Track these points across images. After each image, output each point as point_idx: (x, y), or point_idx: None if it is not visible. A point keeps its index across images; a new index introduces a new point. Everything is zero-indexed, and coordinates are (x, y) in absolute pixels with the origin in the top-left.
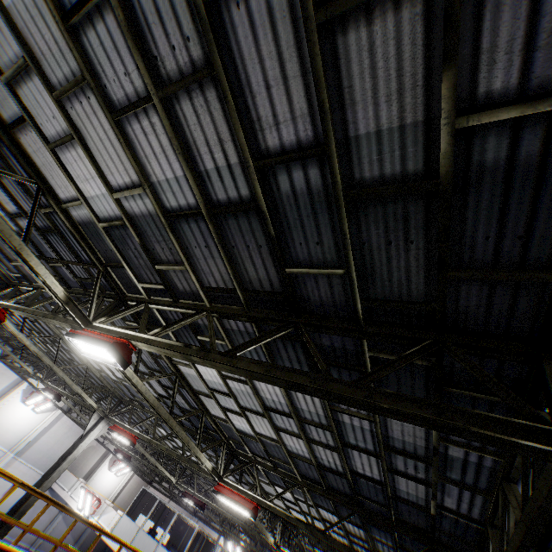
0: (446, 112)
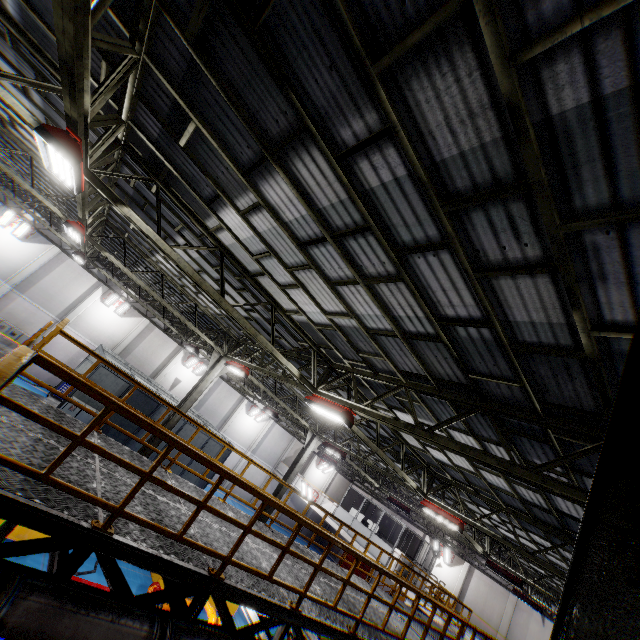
0: (580, 327)
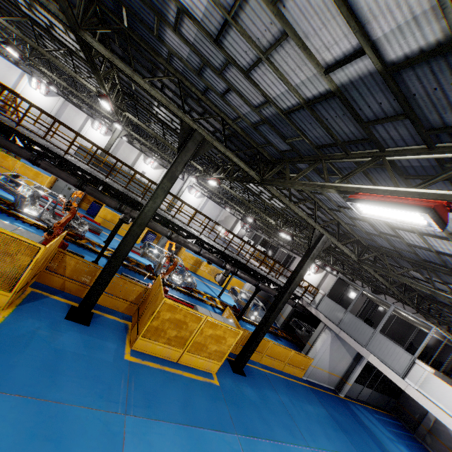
0: None
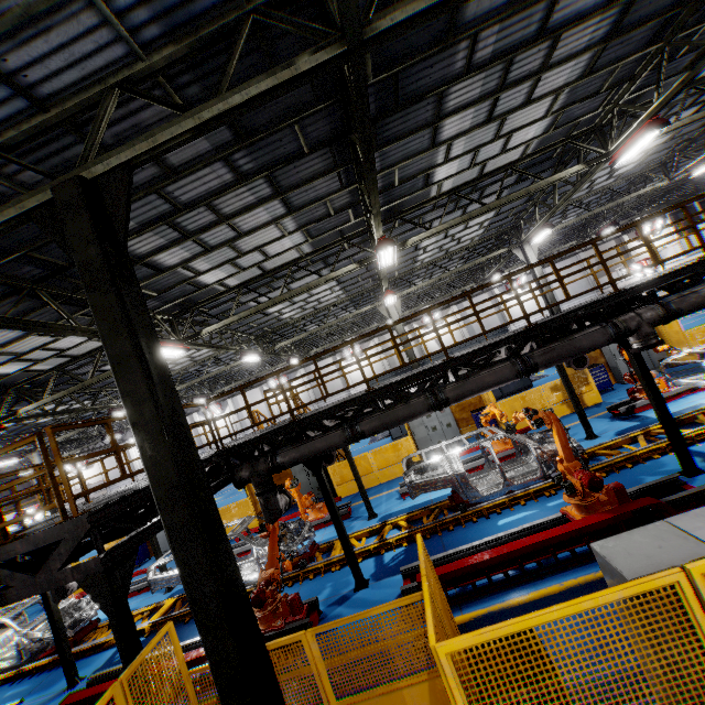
0: None
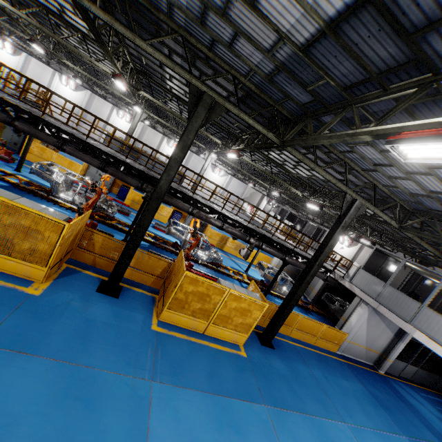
0: None
